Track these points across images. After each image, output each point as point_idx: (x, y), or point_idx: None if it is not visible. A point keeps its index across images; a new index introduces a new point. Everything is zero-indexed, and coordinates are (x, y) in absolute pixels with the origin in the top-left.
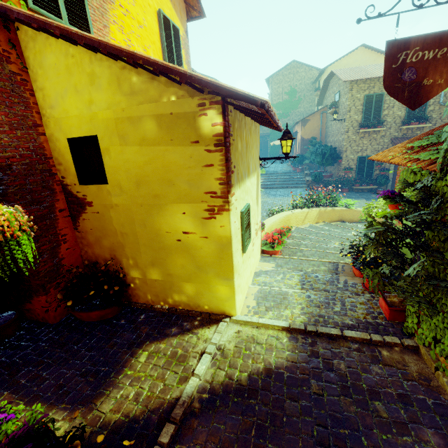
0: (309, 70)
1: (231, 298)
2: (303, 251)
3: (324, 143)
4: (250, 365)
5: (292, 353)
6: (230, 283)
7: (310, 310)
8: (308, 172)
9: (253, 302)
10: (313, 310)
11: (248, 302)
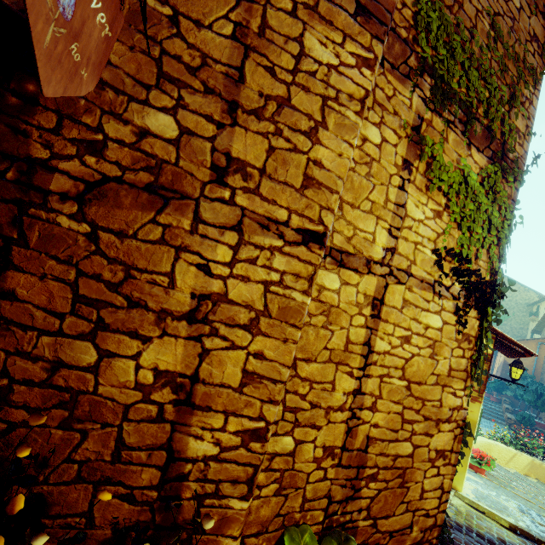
0: (525, 290)
1: (461, 473)
2: (514, 489)
3: (538, 380)
4: (484, 528)
5: (523, 543)
6: (464, 459)
7: (536, 531)
8: (510, 407)
9: (471, 494)
10: (540, 533)
11: (467, 492)
